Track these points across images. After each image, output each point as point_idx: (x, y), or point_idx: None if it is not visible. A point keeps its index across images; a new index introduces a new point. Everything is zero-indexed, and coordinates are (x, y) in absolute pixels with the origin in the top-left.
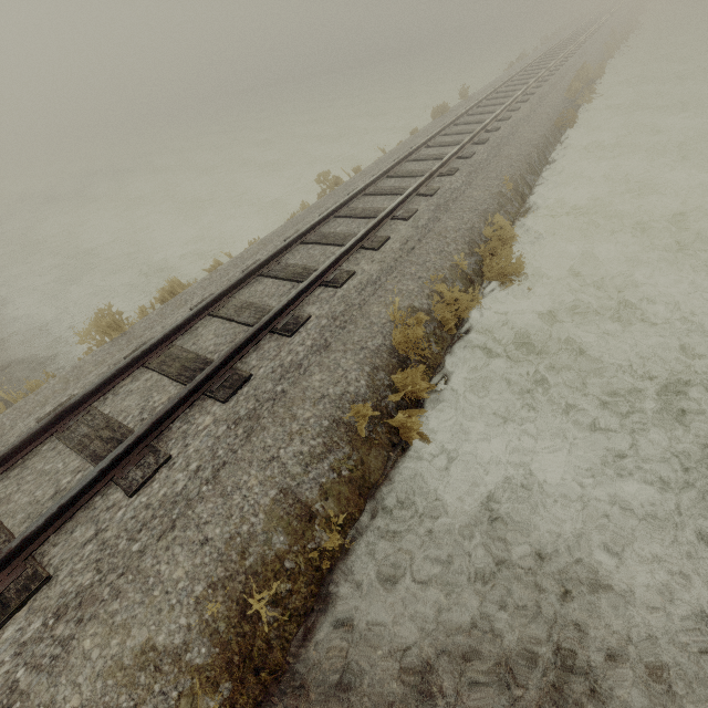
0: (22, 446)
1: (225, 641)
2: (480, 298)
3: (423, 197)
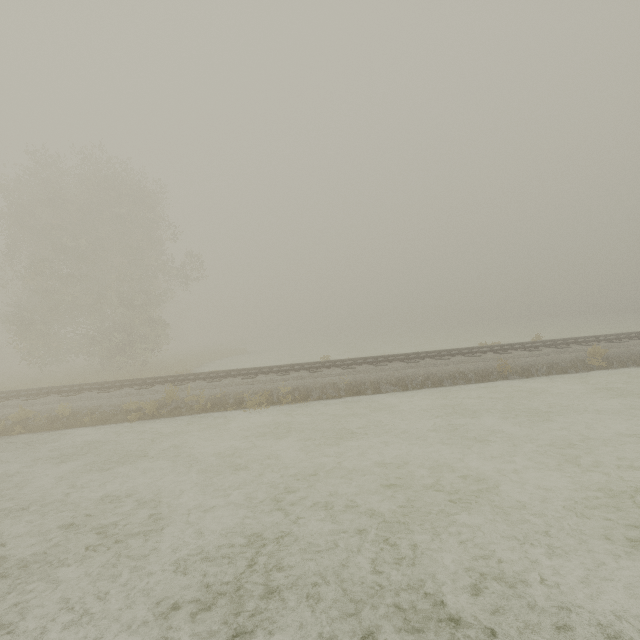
0: (117, 382)
1: (57, 415)
2: (228, 408)
3: (308, 372)
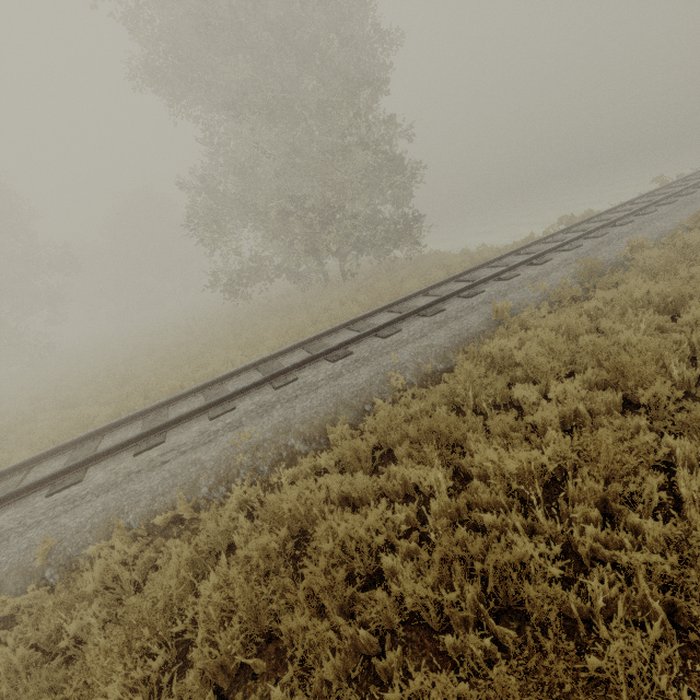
0: (583, 222)
1: None
2: None
3: None
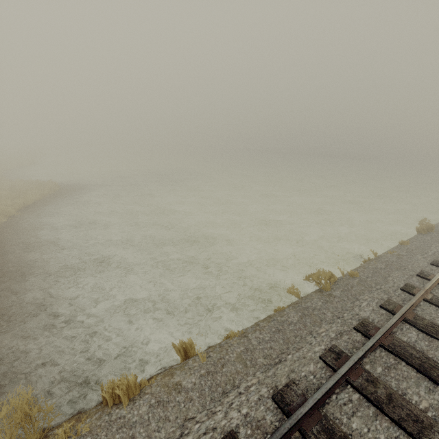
0: None
1: None
2: None
3: None
